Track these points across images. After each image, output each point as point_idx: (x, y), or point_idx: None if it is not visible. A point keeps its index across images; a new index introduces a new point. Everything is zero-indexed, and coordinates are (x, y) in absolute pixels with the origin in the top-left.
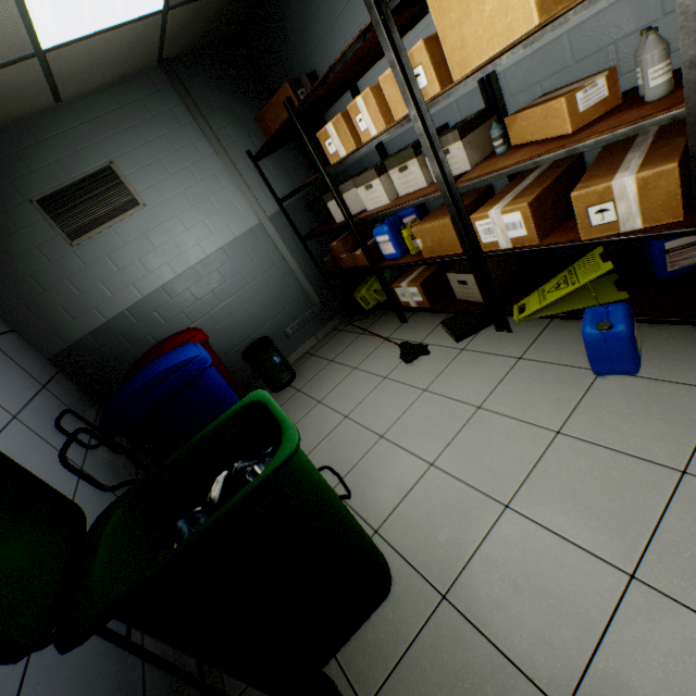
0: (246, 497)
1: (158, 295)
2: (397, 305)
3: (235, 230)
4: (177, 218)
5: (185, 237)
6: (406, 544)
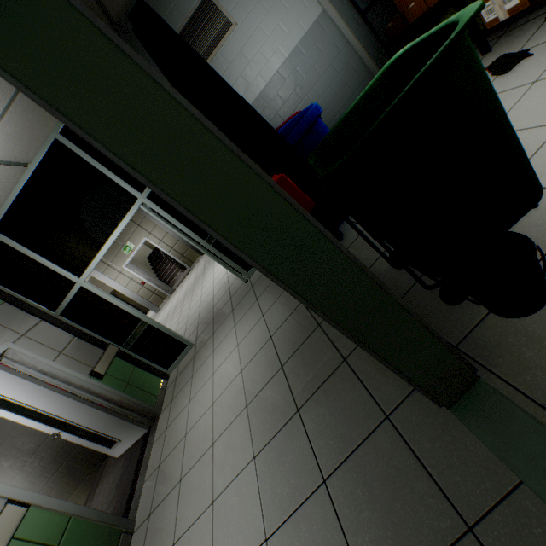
0: (443, 52)
1: (258, 103)
2: (479, 31)
3: (303, 25)
4: (259, 28)
5: (267, 45)
6: (544, 180)
